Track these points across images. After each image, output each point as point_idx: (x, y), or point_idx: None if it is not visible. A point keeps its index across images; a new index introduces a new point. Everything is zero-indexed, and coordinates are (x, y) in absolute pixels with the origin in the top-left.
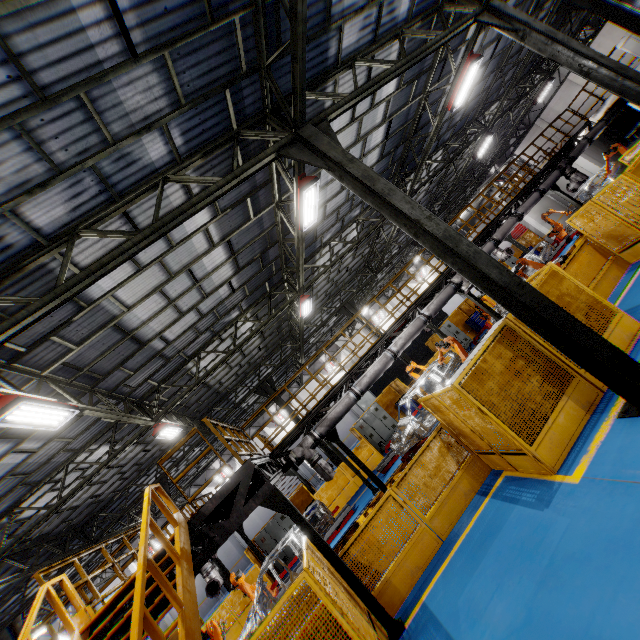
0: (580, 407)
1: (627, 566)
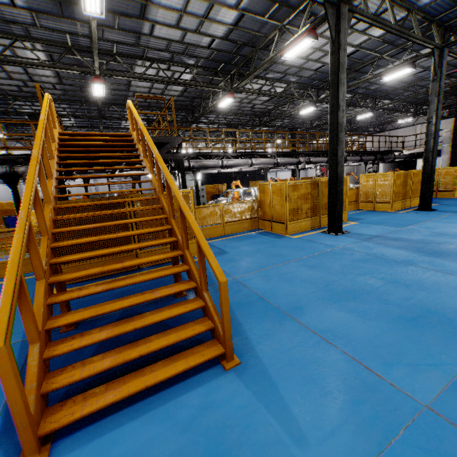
0: (311, 225)
1: (299, 250)
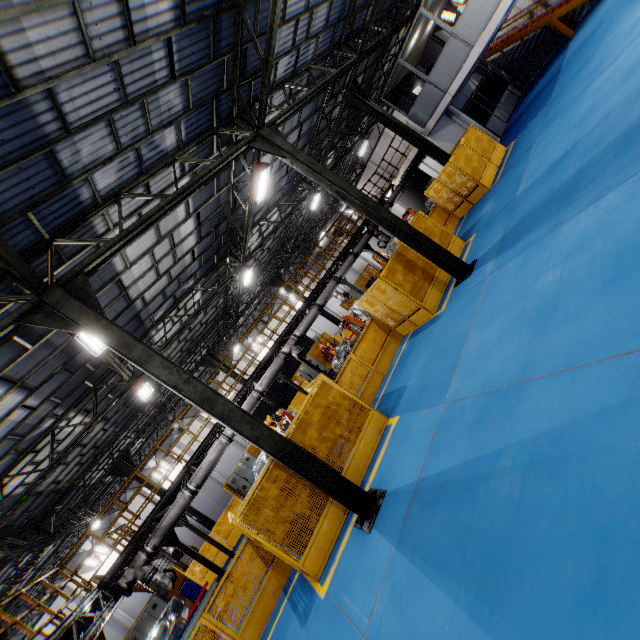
0: (340, 509)
1: None
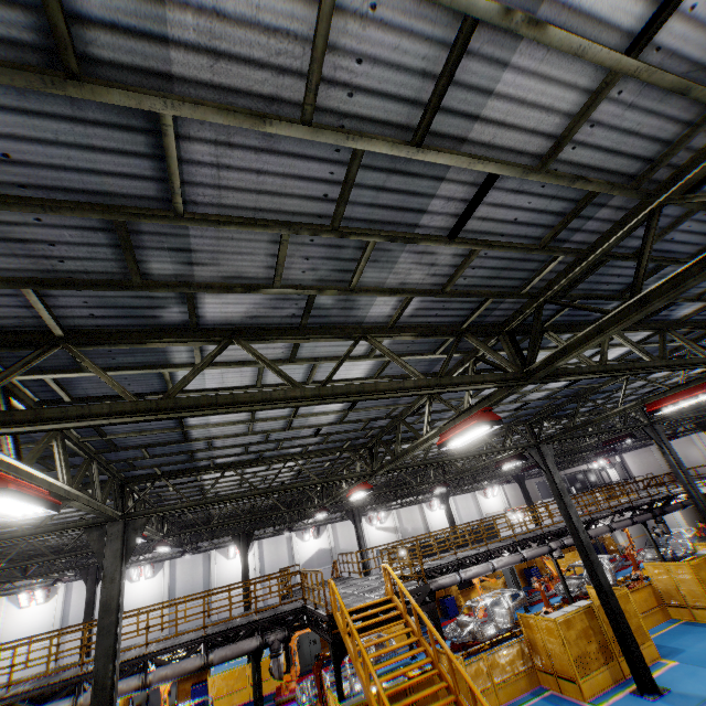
0: (611, 676)
1: None
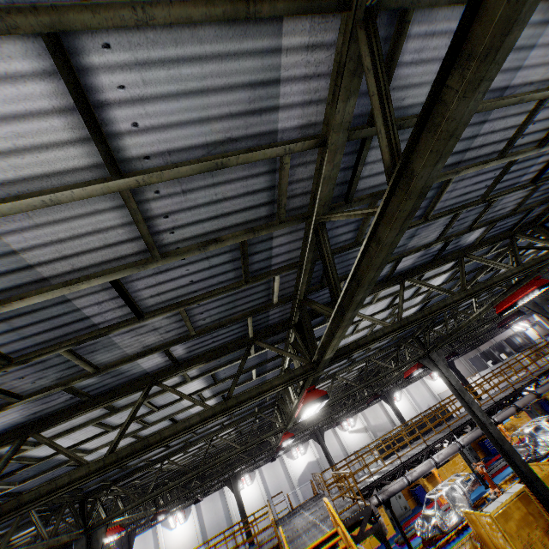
0: None
1: None
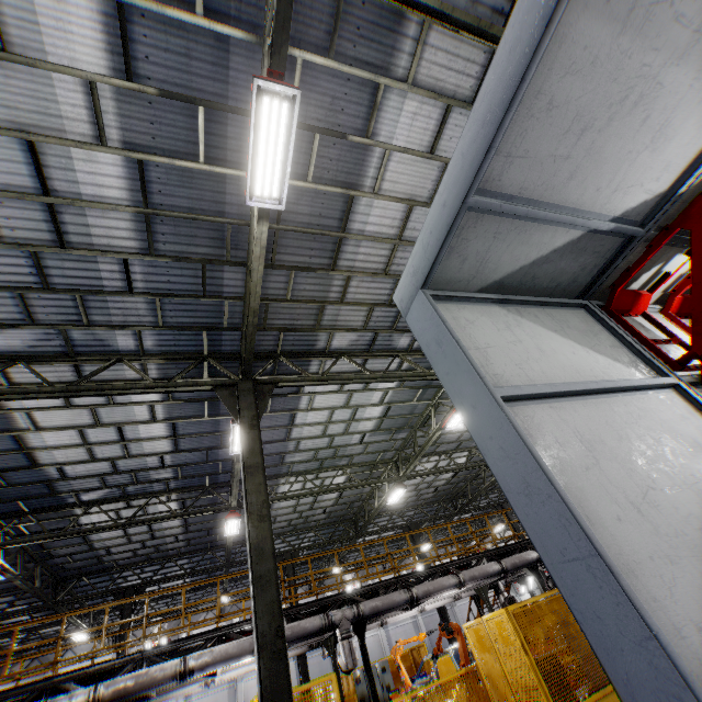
0: None
1: None
